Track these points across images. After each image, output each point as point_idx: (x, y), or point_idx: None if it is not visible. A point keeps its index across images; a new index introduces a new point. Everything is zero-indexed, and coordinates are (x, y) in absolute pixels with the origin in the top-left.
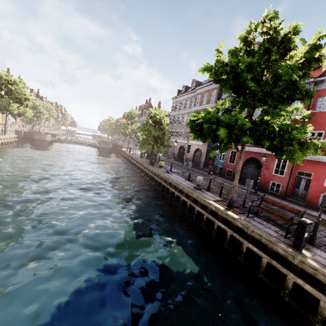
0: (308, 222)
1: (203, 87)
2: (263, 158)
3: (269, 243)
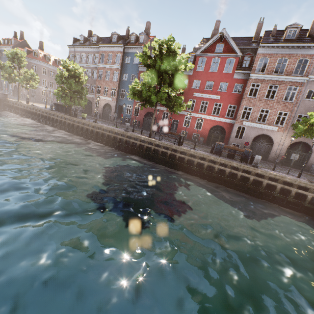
0: (182, 135)
1: (107, 47)
2: (158, 112)
3: (170, 146)
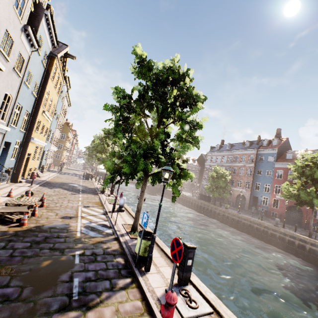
0: None
1: (240, 151)
2: (307, 207)
3: None
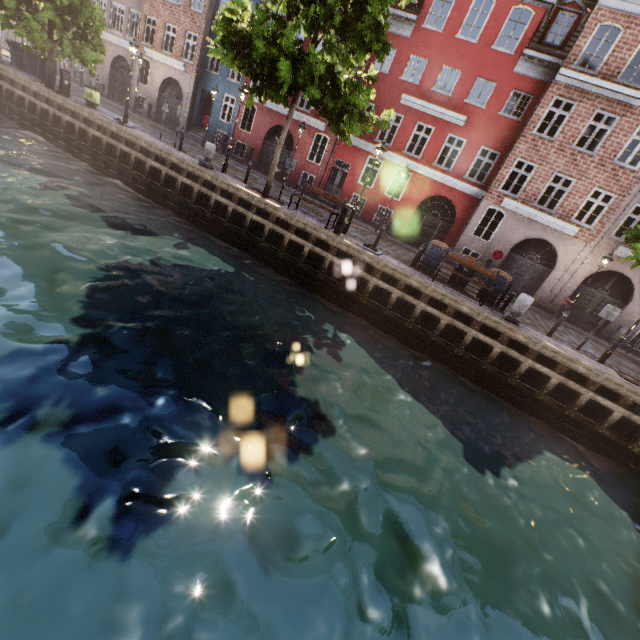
0: (351, 207)
1: None
2: (301, 131)
3: (314, 231)
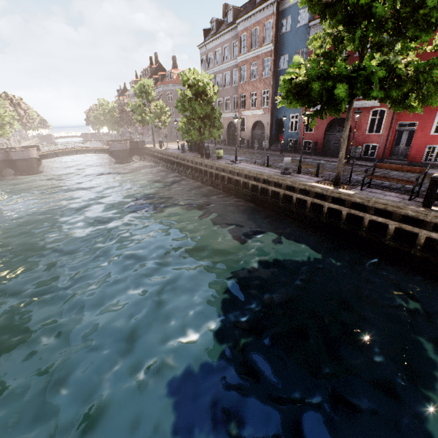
0: None
1: (249, 18)
2: (357, 115)
3: (396, 209)
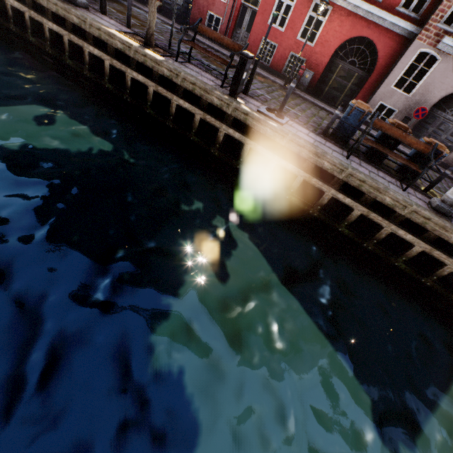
0: (250, 56)
1: None
2: None
3: (204, 93)
